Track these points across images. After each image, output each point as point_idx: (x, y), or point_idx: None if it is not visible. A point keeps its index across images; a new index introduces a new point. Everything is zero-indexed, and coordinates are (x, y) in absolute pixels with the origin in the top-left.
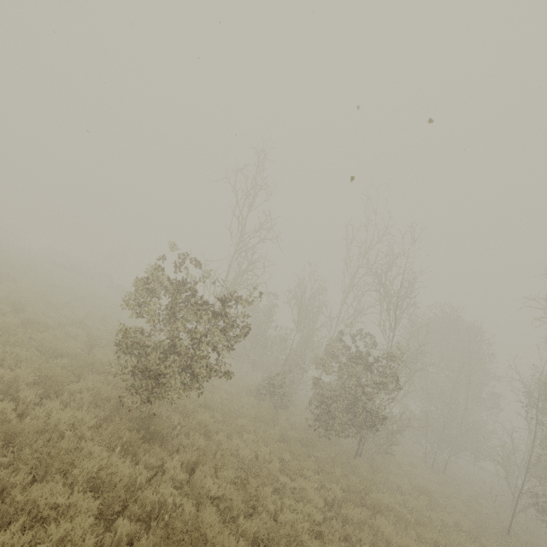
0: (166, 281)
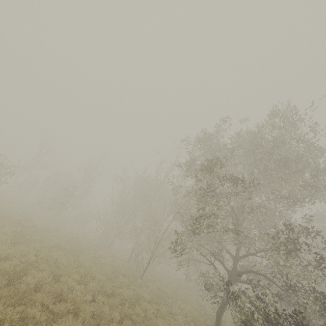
0: None
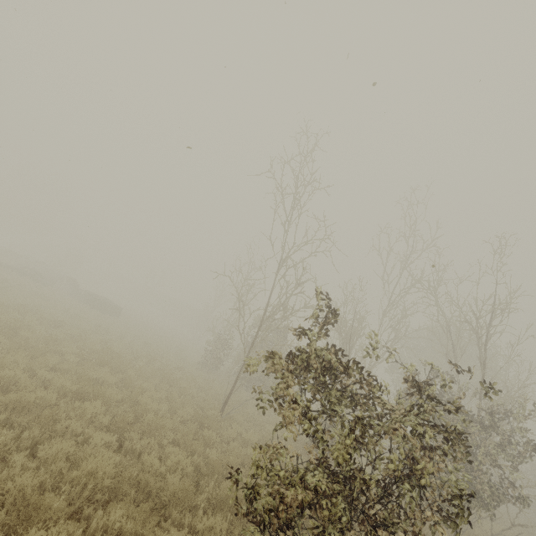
0: (335, 364)
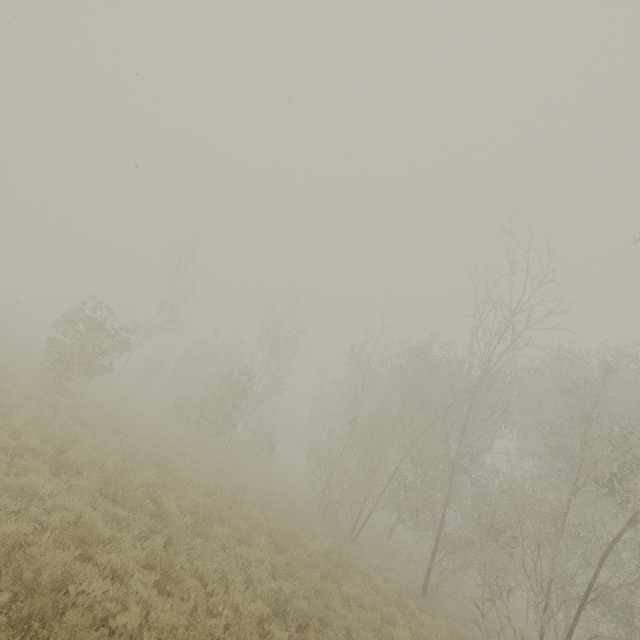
0: (80, 315)
